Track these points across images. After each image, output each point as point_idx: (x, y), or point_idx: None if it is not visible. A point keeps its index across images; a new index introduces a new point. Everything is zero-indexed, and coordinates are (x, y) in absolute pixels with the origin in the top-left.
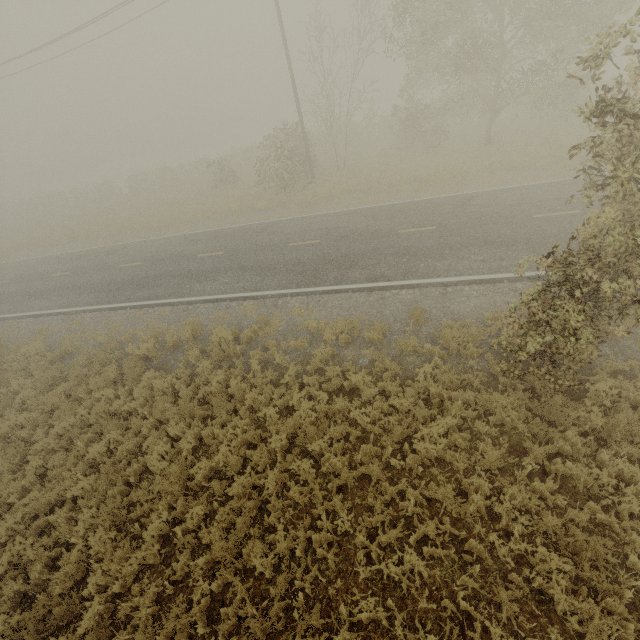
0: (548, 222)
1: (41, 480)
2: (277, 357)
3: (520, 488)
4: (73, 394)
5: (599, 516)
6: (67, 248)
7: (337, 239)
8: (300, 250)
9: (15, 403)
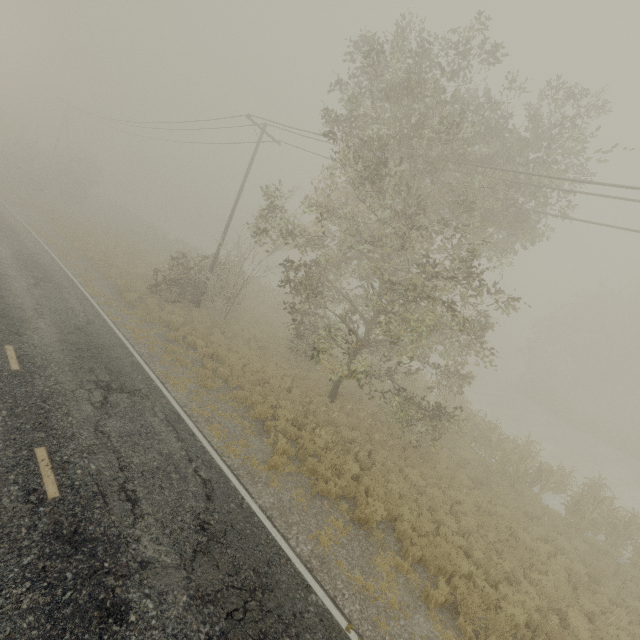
0: (4, 465)
1: None
2: None
3: None
4: None
5: None
6: (34, 221)
7: None
8: None
9: None
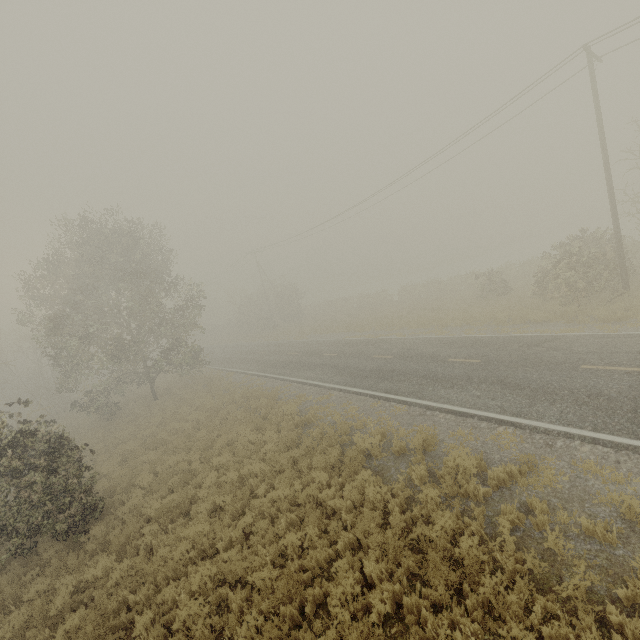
0: None
1: (244, 540)
2: (550, 536)
3: None
4: (298, 463)
5: None
6: (341, 336)
7: None
8: (601, 376)
9: (261, 451)
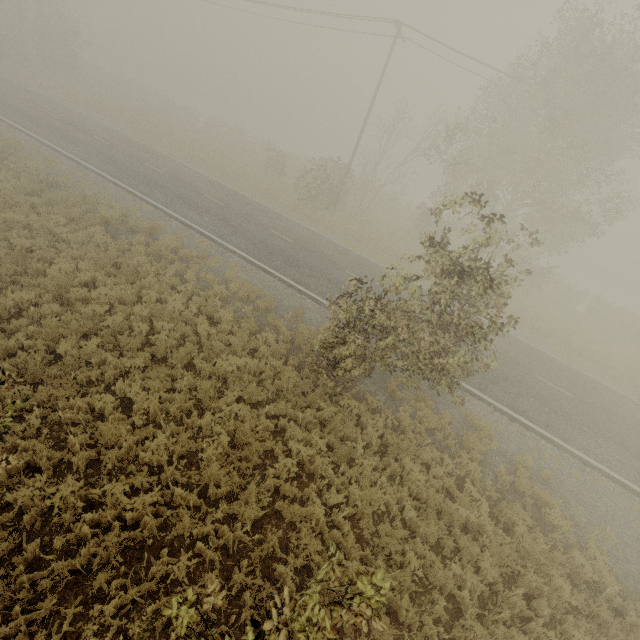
0: None
1: None
2: (189, 274)
3: (252, 415)
4: (37, 207)
5: (278, 450)
6: (122, 129)
7: (304, 248)
8: (274, 237)
9: None
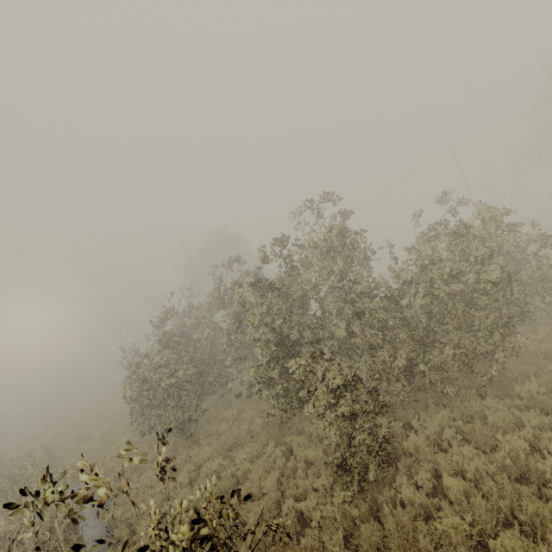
0: None
1: None
2: None
3: None
4: None
5: None
6: None
7: None
8: None
9: None
